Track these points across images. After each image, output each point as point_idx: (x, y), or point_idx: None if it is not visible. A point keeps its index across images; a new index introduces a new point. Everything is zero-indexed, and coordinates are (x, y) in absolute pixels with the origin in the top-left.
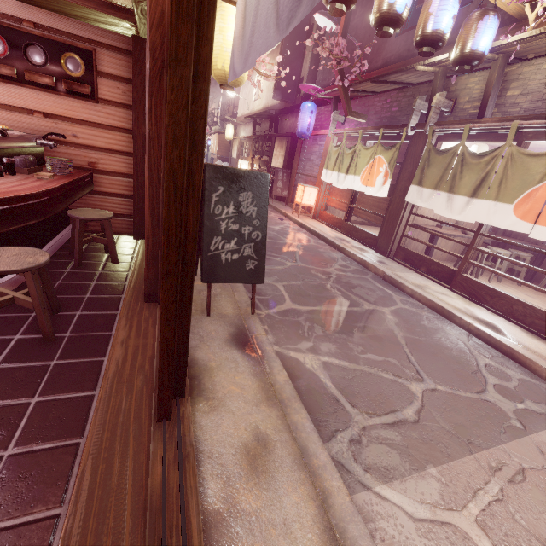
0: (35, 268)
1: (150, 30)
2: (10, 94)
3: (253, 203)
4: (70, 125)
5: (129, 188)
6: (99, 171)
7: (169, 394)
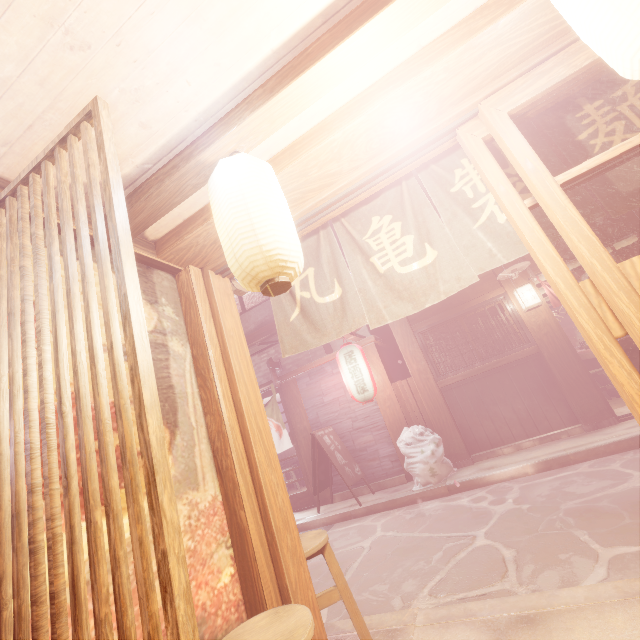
0: None
1: None
2: None
3: None
4: None
5: None
6: None
7: None
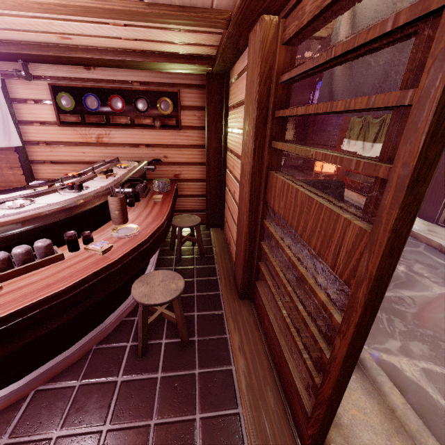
0: (179, 295)
1: (259, 86)
2: (125, 135)
3: None
4: (162, 150)
5: (202, 190)
6: (181, 180)
7: (322, 440)
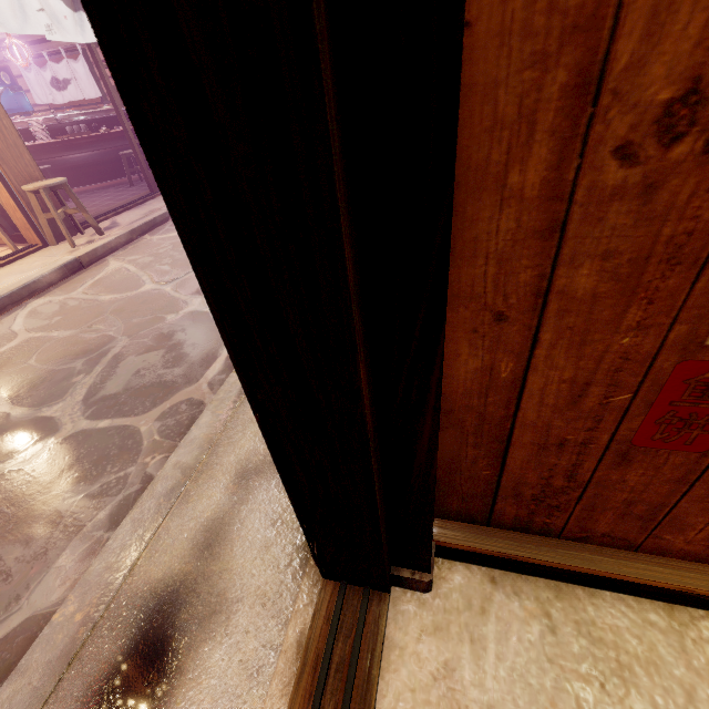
0: None
1: None
2: None
3: None
4: None
5: None
6: None
7: (149, 181)
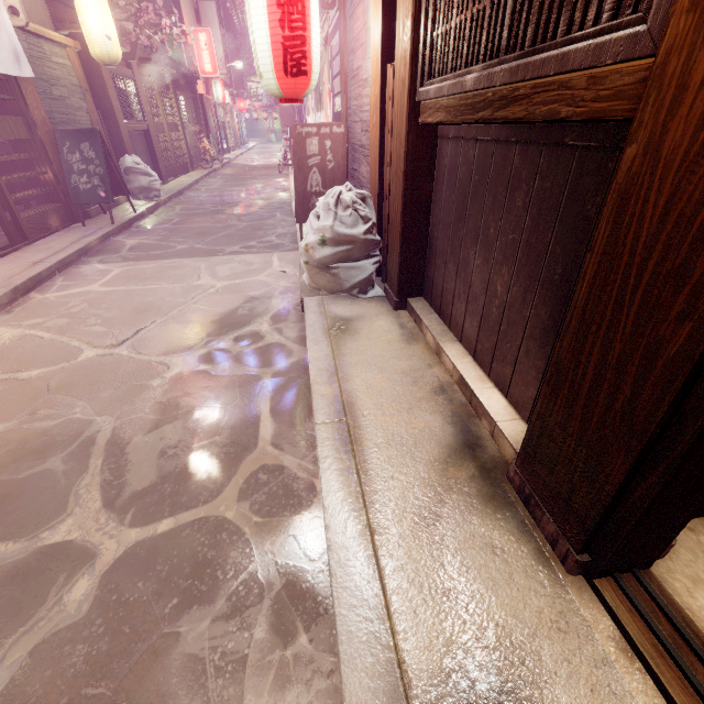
0: None
1: None
2: None
3: (92, 149)
4: None
5: None
6: None
7: (7, 229)
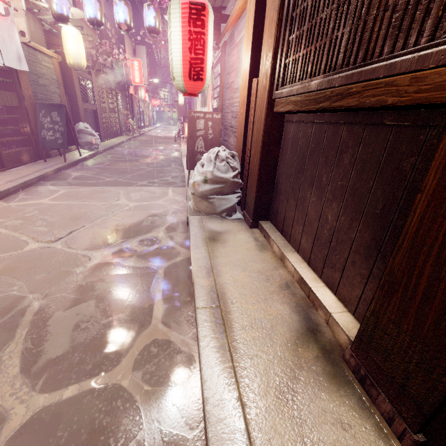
0: None
1: None
2: None
3: (58, 116)
4: None
5: None
6: None
7: None
